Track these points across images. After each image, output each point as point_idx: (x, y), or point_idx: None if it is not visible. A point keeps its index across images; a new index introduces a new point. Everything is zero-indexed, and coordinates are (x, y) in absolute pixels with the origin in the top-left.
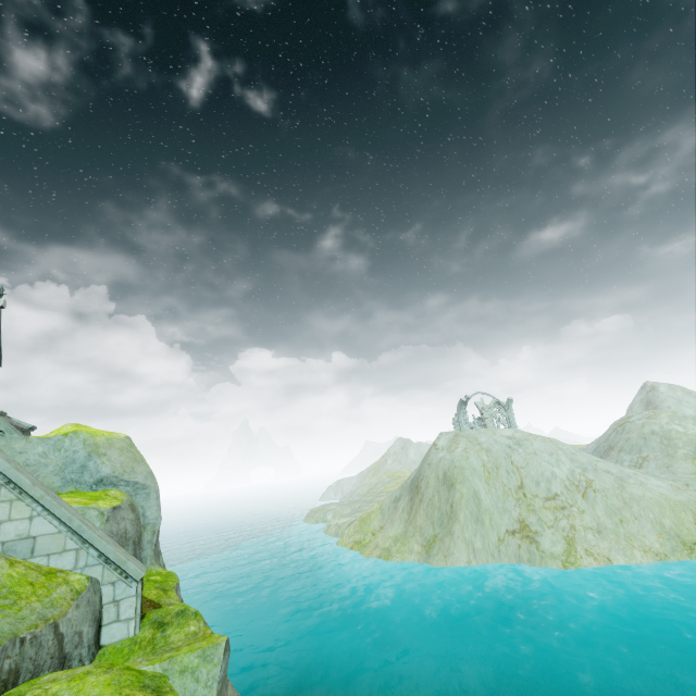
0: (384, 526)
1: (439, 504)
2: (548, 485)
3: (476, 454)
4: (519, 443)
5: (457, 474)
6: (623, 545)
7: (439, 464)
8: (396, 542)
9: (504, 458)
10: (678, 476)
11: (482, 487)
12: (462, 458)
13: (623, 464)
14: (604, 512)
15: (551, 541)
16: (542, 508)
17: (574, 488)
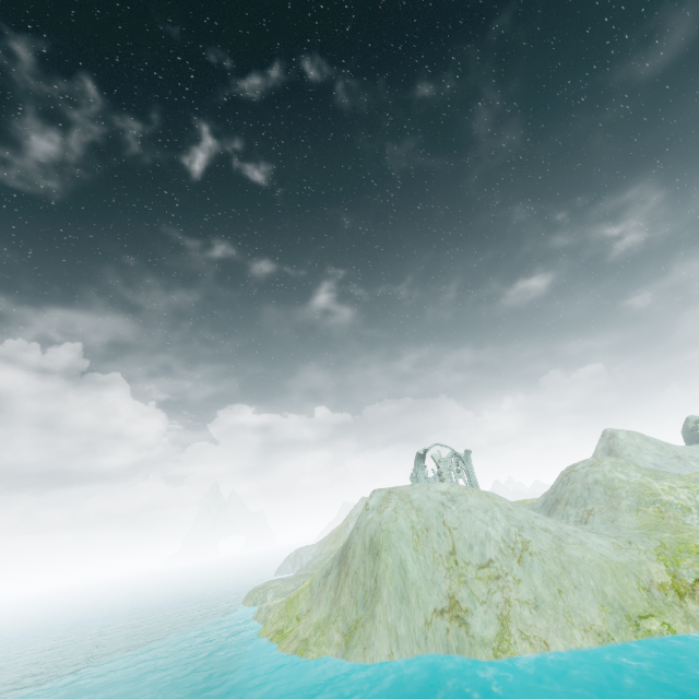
0: (311, 609)
1: (364, 578)
2: (482, 549)
3: (406, 513)
4: (453, 499)
5: (383, 540)
6: (562, 623)
7: (367, 528)
8: (317, 630)
9: (435, 517)
10: (621, 532)
11: (409, 555)
12: (391, 519)
13: (569, 520)
14: (541, 581)
15: (483, 621)
16: (474, 578)
17: (510, 552)
